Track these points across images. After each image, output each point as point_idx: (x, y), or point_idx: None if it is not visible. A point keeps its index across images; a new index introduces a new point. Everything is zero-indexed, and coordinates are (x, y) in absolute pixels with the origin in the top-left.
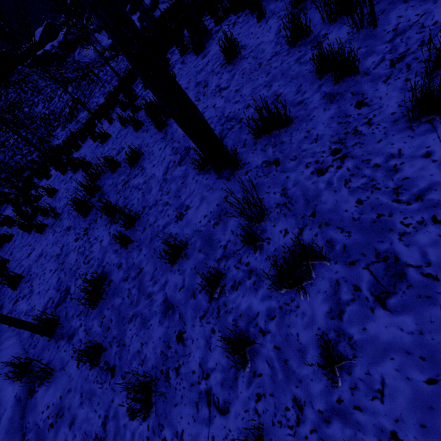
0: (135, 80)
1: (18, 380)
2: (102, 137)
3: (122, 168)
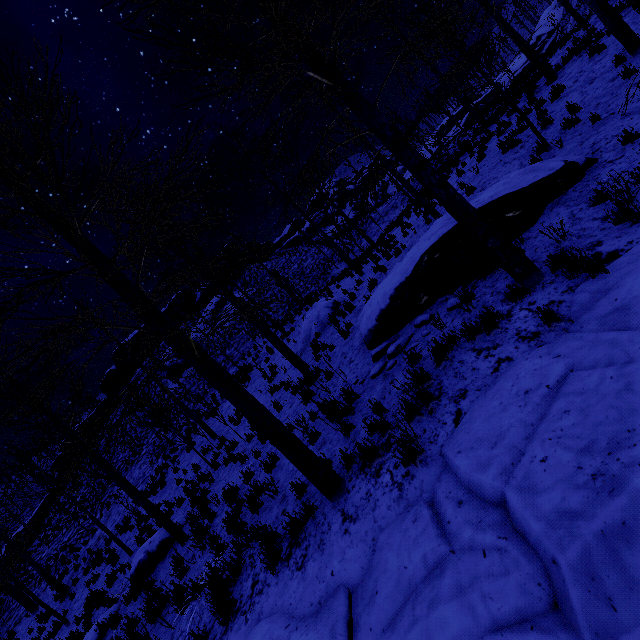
0: (464, 153)
1: (538, 161)
2: (481, 149)
3: (527, 128)
